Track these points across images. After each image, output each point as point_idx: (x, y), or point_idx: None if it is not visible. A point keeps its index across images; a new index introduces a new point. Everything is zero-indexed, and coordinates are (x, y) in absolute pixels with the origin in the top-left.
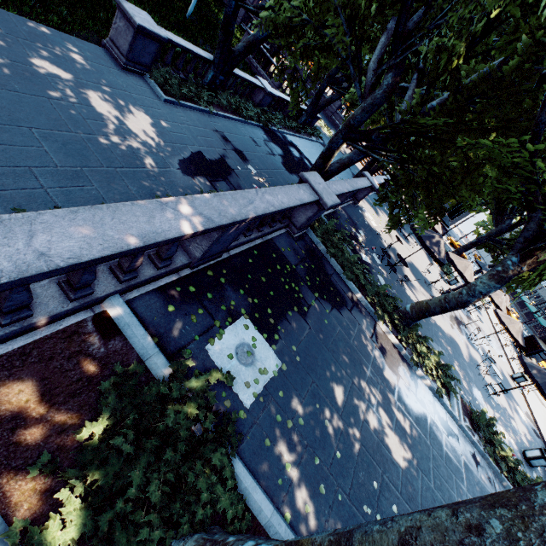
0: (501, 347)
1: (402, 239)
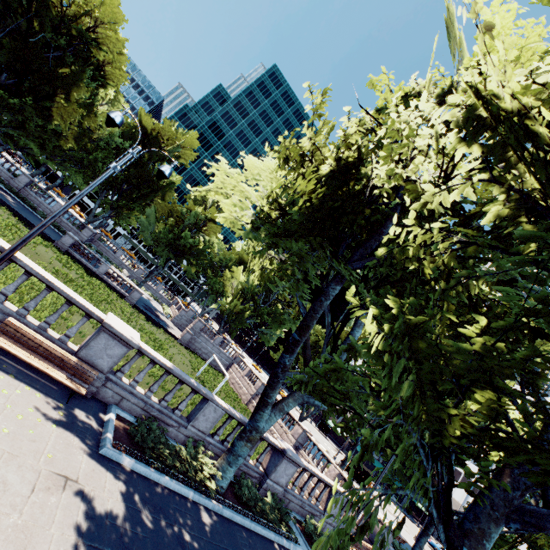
0: None
1: None
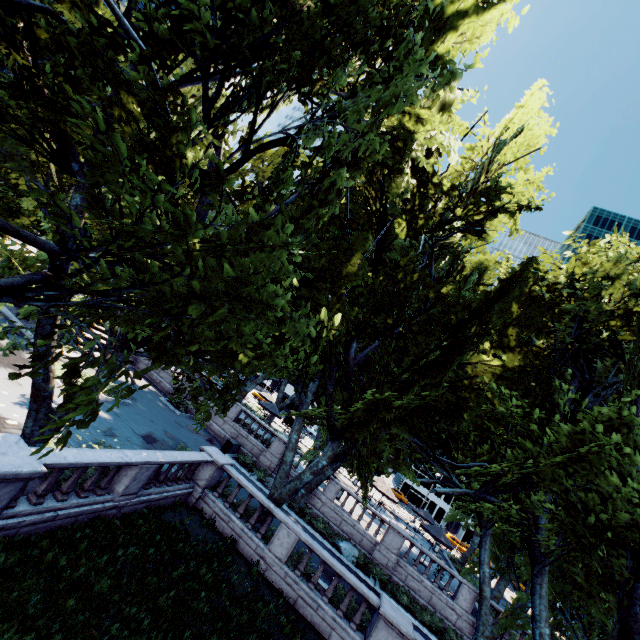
0: None
1: None
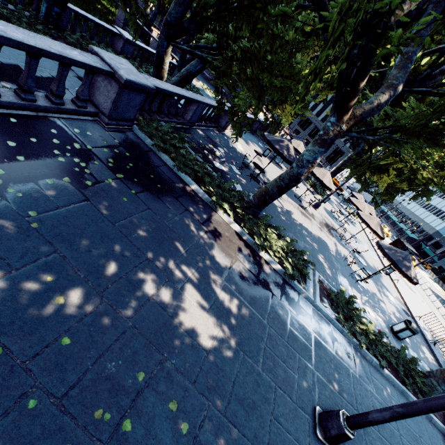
0: (373, 249)
1: (274, 165)
